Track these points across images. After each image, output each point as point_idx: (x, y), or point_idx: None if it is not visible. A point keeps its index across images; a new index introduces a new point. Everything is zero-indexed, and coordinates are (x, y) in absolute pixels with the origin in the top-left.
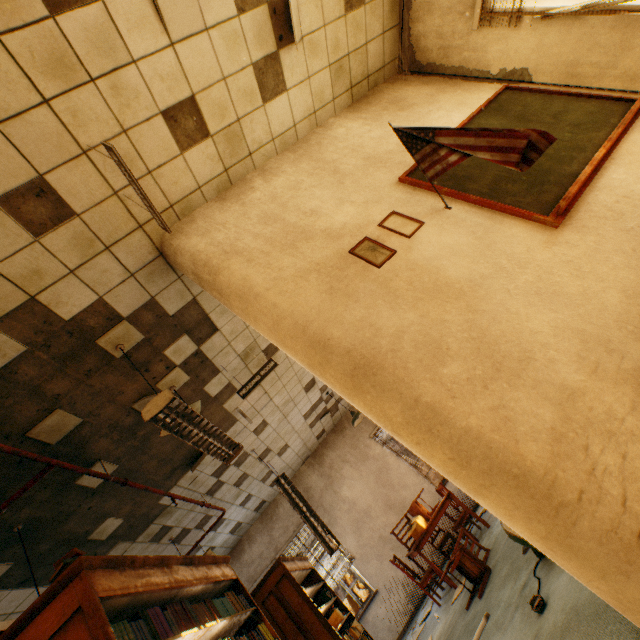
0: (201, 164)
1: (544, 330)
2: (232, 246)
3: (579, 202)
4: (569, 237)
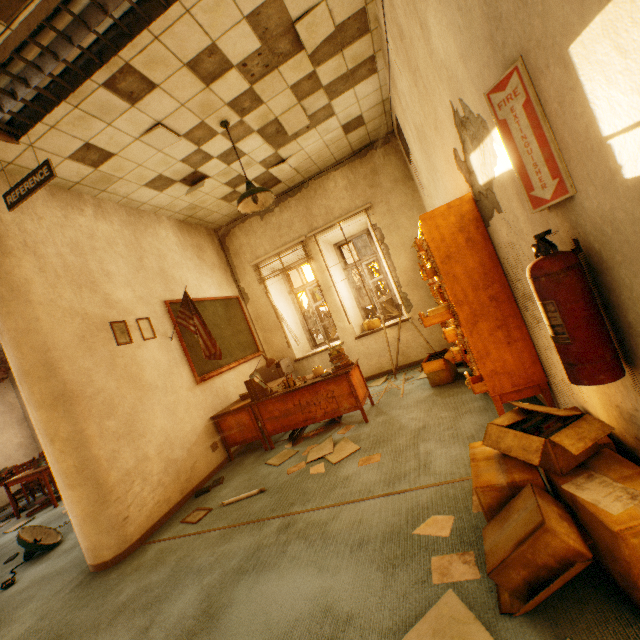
0: (69, 170)
1: (159, 426)
2: (36, 244)
3: (213, 379)
4: (198, 392)
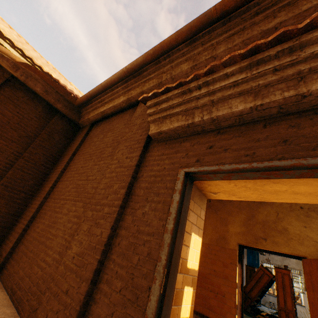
0: None
1: None
2: None
3: None
4: None
